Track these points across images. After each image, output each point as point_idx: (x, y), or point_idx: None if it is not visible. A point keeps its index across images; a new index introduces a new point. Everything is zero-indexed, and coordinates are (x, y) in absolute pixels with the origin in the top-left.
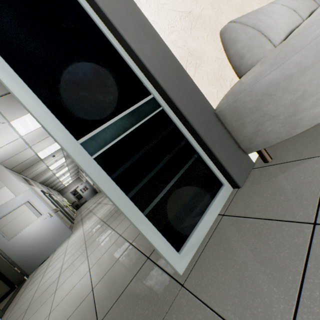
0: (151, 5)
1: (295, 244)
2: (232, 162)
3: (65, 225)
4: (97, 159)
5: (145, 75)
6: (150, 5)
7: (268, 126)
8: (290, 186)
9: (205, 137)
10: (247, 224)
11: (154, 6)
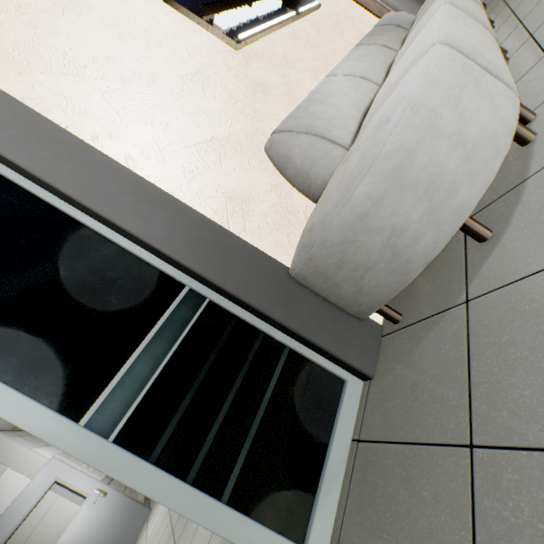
0: (151, 155)
1: (454, 494)
2: (344, 342)
3: (133, 501)
4: (120, 438)
5: (167, 262)
6: (149, 156)
7: (370, 280)
8: (432, 370)
9: (289, 322)
10: (391, 458)
11: (155, 154)
